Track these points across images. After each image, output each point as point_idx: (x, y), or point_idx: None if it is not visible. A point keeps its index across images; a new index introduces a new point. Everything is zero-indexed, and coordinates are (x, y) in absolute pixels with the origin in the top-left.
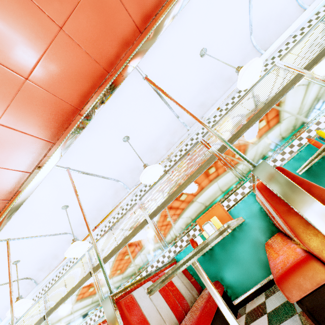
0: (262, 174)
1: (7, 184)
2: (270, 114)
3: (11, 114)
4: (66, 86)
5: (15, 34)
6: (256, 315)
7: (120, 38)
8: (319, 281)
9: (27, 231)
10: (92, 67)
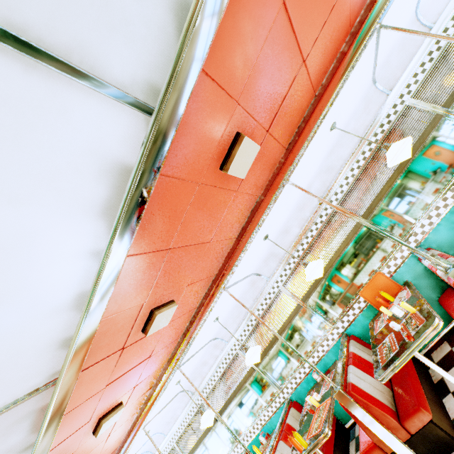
0: None
1: (182, 325)
2: (412, 165)
3: (196, 272)
4: (231, 227)
5: (210, 218)
6: (449, 364)
7: (271, 165)
8: None
9: (190, 353)
10: (249, 201)
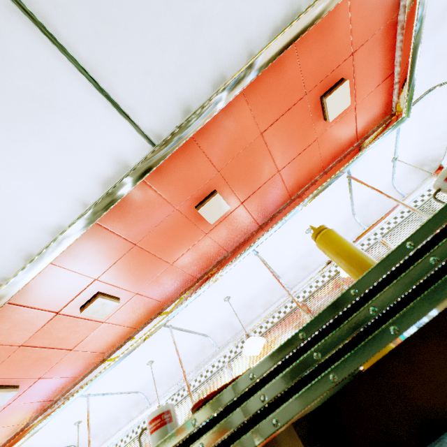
0: None
1: (116, 339)
2: None
3: (149, 286)
4: (195, 264)
5: (177, 242)
6: None
7: (243, 231)
8: None
9: (107, 386)
10: (217, 251)
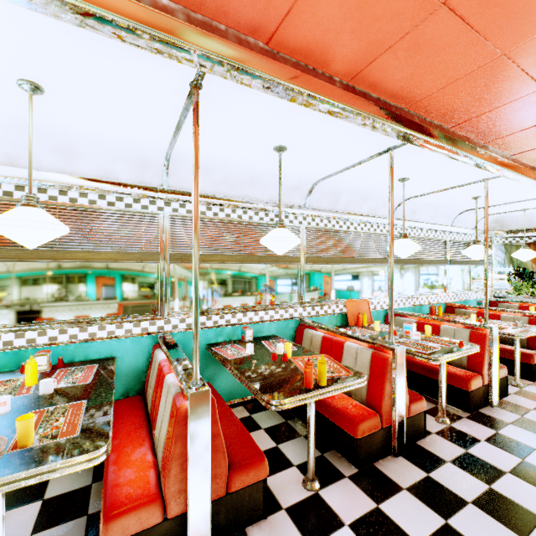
0: (494, 332)
1: (400, 84)
2: (423, 267)
3: None
4: (529, 135)
5: None
6: None
7: None
8: (480, 386)
9: (218, 110)
10: (531, 147)
